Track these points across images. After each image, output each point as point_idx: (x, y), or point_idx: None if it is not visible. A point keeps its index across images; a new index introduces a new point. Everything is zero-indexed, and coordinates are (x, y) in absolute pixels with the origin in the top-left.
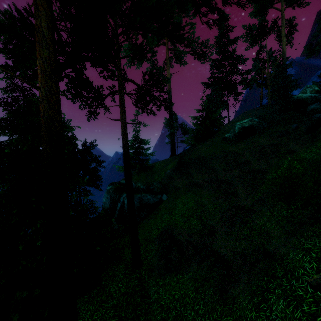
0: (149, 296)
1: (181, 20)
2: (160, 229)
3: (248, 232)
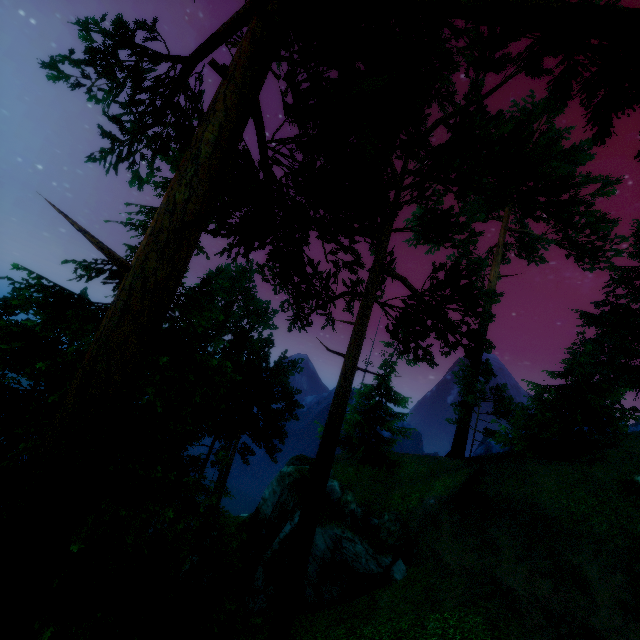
0: None
1: (569, 174)
2: None
3: None
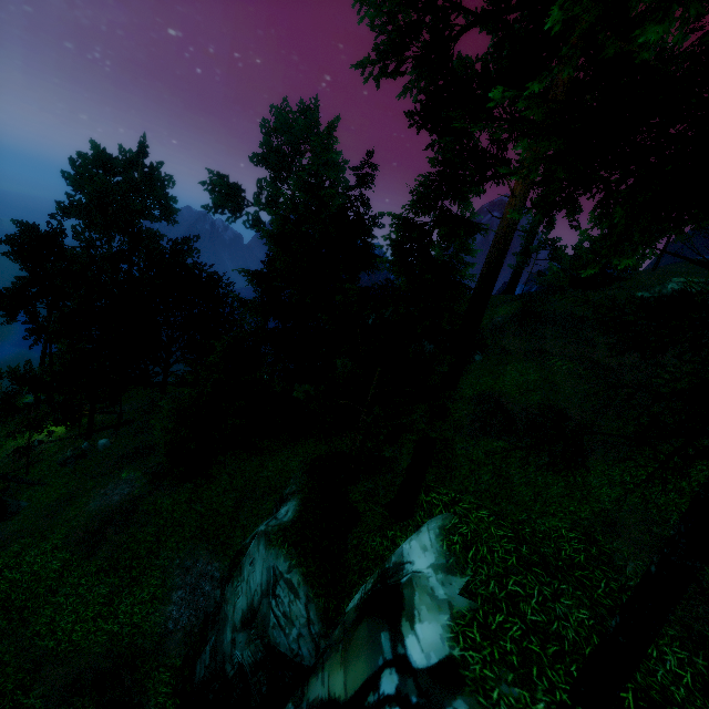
0: (454, 449)
1: None
2: (478, 391)
3: (619, 425)
